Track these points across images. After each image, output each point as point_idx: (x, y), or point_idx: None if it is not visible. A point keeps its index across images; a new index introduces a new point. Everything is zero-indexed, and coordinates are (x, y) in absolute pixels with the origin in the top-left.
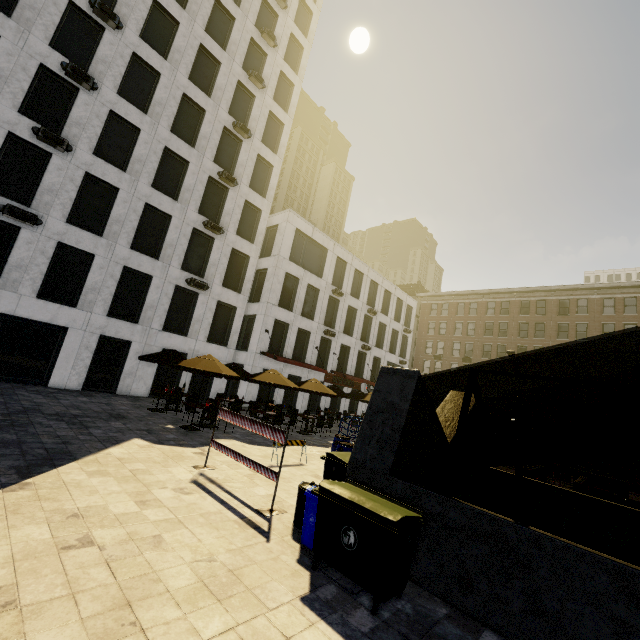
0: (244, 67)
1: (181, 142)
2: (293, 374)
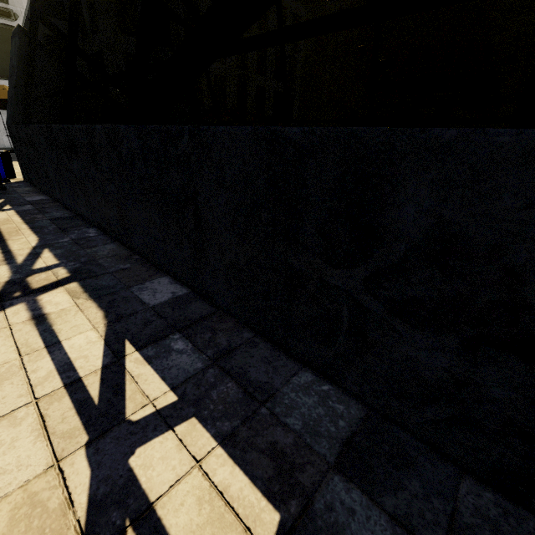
0: None
1: None
2: None
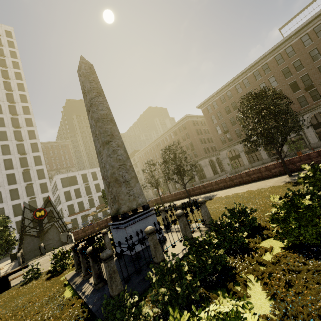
0: (19, 152)
1: (12, 185)
2: (82, 215)
